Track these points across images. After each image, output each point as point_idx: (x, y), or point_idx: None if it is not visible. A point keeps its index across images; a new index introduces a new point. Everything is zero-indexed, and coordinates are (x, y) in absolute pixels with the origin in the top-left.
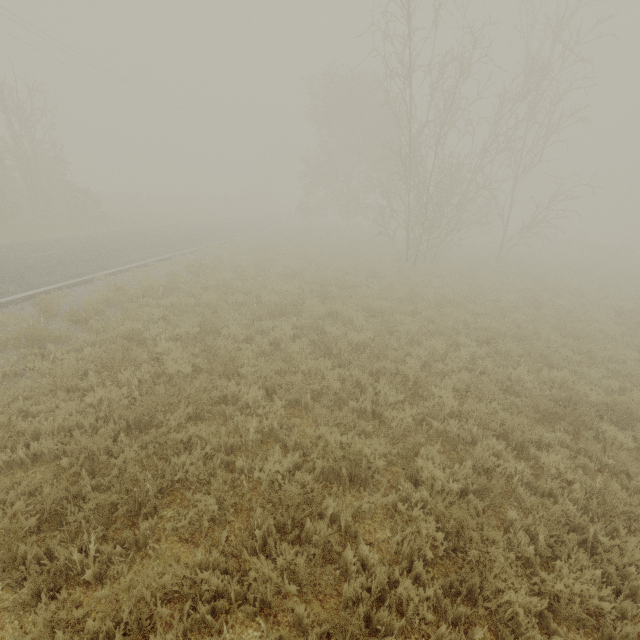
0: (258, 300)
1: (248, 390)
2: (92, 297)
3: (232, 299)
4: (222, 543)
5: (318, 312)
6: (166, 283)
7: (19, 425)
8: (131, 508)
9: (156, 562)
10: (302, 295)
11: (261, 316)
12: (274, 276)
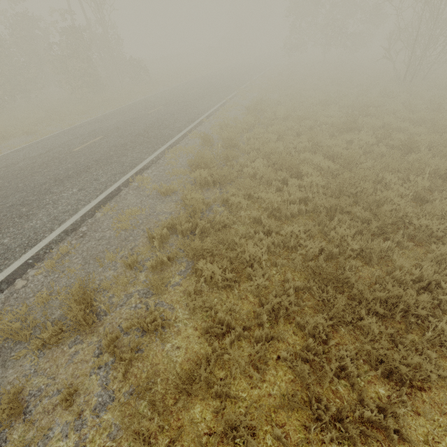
0: (316, 124)
1: (383, 175)
2: (215, 133)
3: (305, 124)
4: (445, 243)
5: (377, 126)
6: (254, 118)
7: (285, 196)
8: (379, 230)
9: (409, 251)
10: (355, 115)
11: (335, 133)
12: (318, 105)
